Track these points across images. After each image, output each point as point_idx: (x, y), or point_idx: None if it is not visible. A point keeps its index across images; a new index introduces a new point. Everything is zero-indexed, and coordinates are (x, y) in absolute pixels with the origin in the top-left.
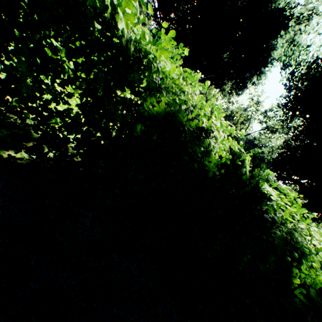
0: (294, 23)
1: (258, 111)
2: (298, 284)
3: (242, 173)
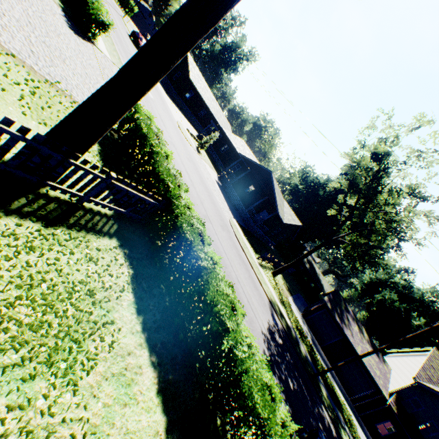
0: None
1: None
2: None
3: None
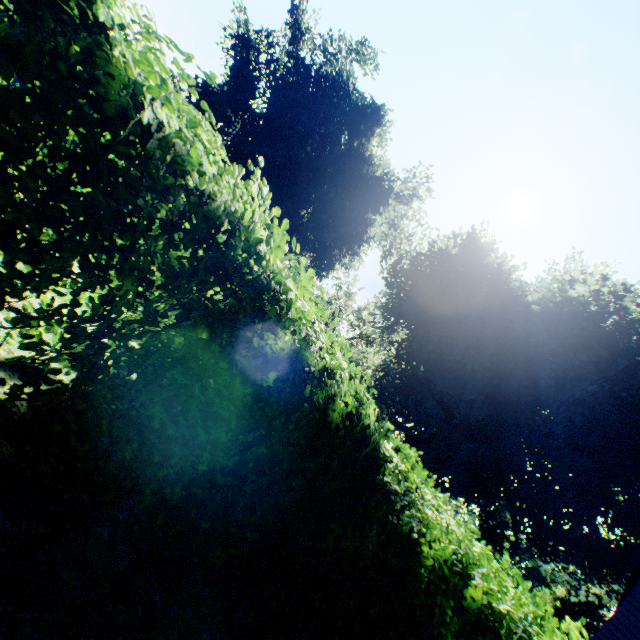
0: (394, 200)
1: (350, 307)
2: (426, 567)
3: (362, 425)
